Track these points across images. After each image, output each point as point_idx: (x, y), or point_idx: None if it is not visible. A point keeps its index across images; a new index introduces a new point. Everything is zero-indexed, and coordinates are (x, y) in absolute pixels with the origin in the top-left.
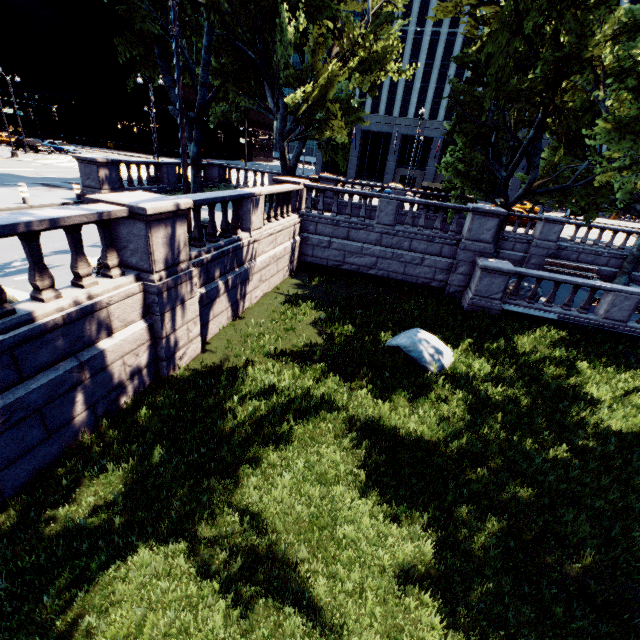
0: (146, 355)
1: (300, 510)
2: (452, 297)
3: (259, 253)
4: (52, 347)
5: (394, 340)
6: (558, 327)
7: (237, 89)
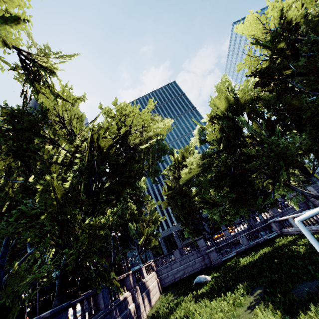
0: (136, 314)
1: (183, 314)
2: (210, 267)
3: (149, 285)
4: (123, 306)
5: (193, 282)
6: (239, 256)
7: (122, 248)
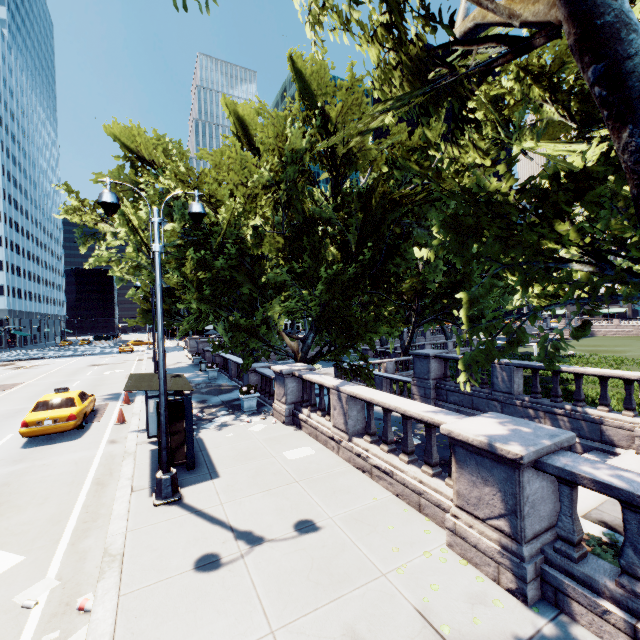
0: None
1: None
2: None
3: None
4: None
5: None
6: None
7: None
